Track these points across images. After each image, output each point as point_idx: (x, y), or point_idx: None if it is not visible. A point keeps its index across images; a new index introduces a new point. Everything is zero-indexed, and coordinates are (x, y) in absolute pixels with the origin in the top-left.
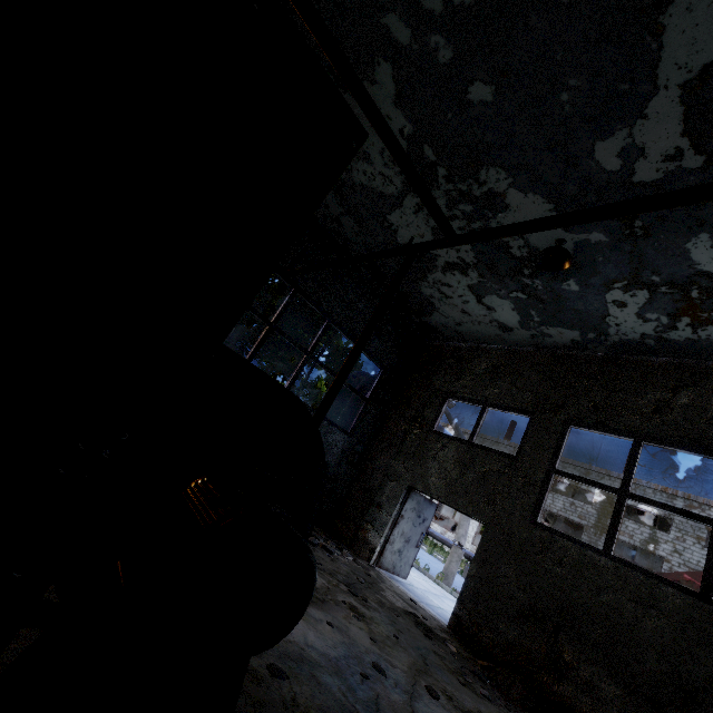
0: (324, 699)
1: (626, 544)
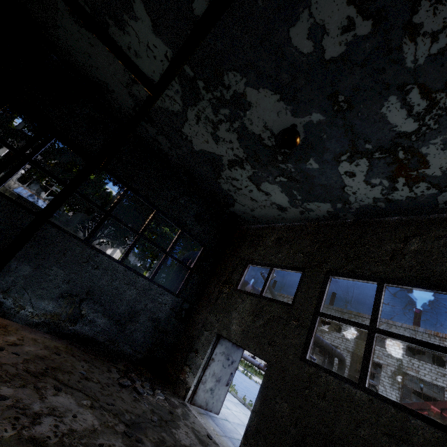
0: None
1: (415, 378)
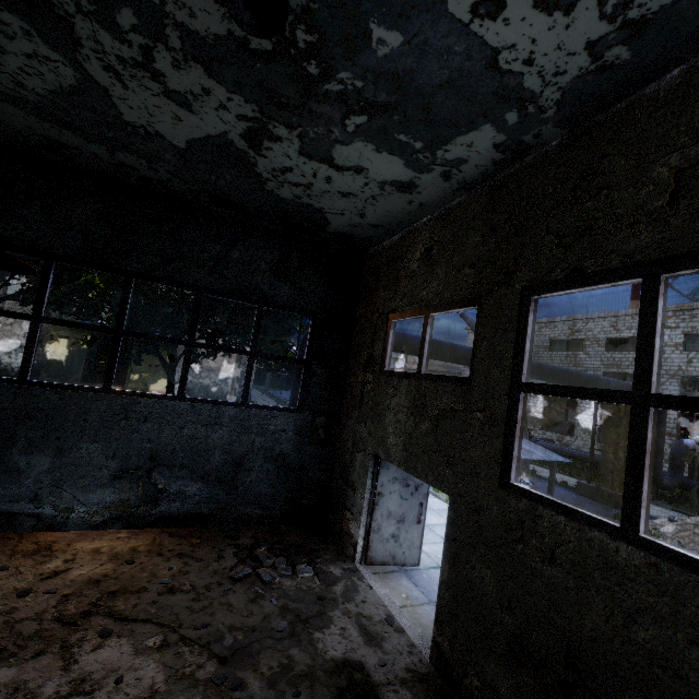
0: None
1: None
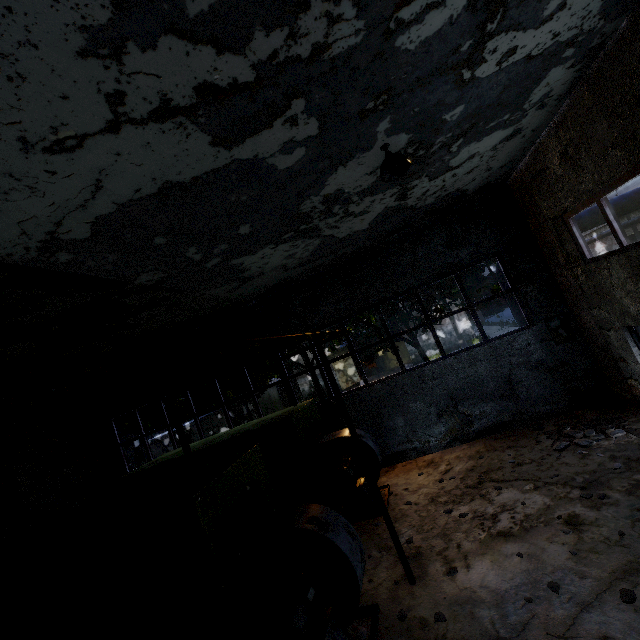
0: (470, 629)
1: None
